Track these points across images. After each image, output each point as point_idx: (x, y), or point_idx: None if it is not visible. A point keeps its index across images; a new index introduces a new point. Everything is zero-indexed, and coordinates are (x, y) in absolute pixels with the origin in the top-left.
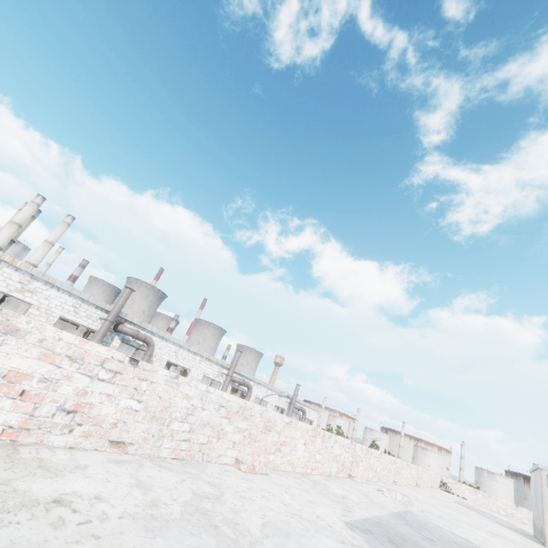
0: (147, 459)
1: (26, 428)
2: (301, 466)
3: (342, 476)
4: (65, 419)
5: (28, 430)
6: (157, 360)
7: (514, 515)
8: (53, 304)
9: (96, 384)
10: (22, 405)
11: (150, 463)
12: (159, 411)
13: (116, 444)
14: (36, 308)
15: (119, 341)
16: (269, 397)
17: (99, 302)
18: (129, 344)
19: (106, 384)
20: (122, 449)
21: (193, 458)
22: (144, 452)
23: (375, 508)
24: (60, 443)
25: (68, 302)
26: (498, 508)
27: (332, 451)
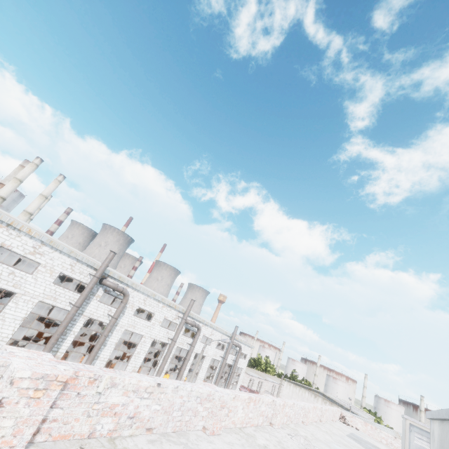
0: (162, 435)
1: (115, 429)
2: (240, 422)
3: (266, 424)
4: (129, 421)
5: (116, 430)
6: (129, 306)
7: (392, 444)
8: (56, 263)
9: (142, 401)
10: (115, 419)
11: (164, 439)
12: (168, 407)
13: (148, 430)
14: (43, 266)
15: (102, 291)
16: (213, 336)
17: (90, 262)
18: (110, 294)
19: (146, 399)
20: (150, 431)
21: (182, 430)
22: (160, 431)
23: None
24: (127, 434)
25: (66, 262)
26: (382, 438)
27: (260, 409)
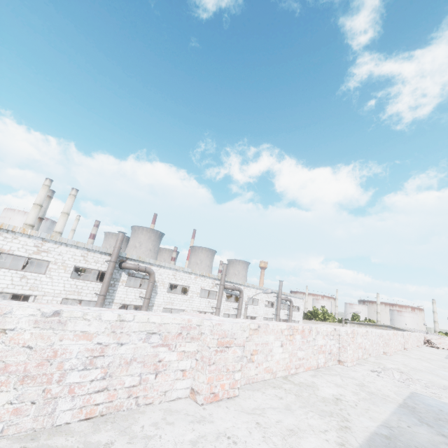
0: (23, 440)
1: None
2: (283, 369)
3: (332, 364)
4: None
5: None
6: (160, 284)
7: None
8: (66, 257)
9: None
10: None
11: None
12: (35, 366)
13: None
14: (54, 264)
15: (126, 275)
16: (259, 295)
17: (101, 248)
18: (135, 276)
19: None
20: None
21: (121, 408)
22: (21, 429)
23: (377, 405)
24: None
25: (77, 254)
26: None
27: (315, 344)
